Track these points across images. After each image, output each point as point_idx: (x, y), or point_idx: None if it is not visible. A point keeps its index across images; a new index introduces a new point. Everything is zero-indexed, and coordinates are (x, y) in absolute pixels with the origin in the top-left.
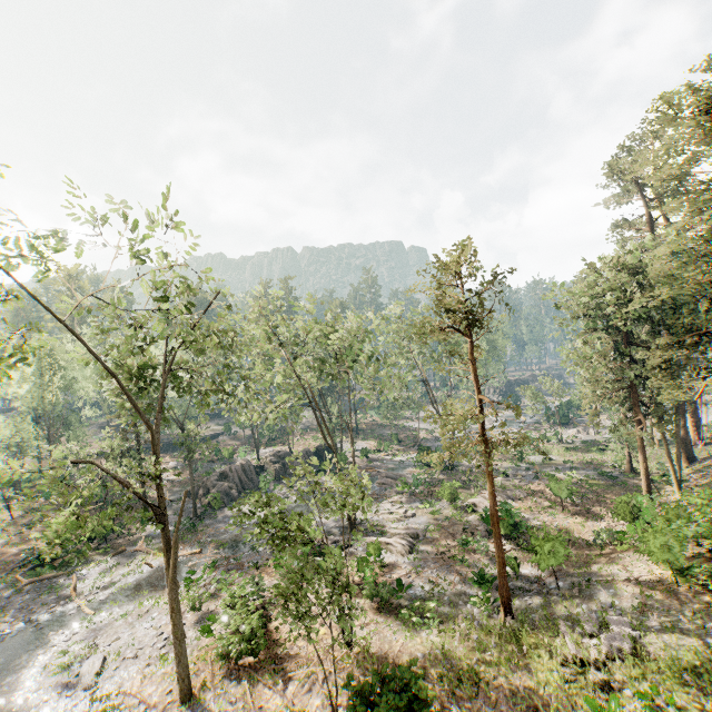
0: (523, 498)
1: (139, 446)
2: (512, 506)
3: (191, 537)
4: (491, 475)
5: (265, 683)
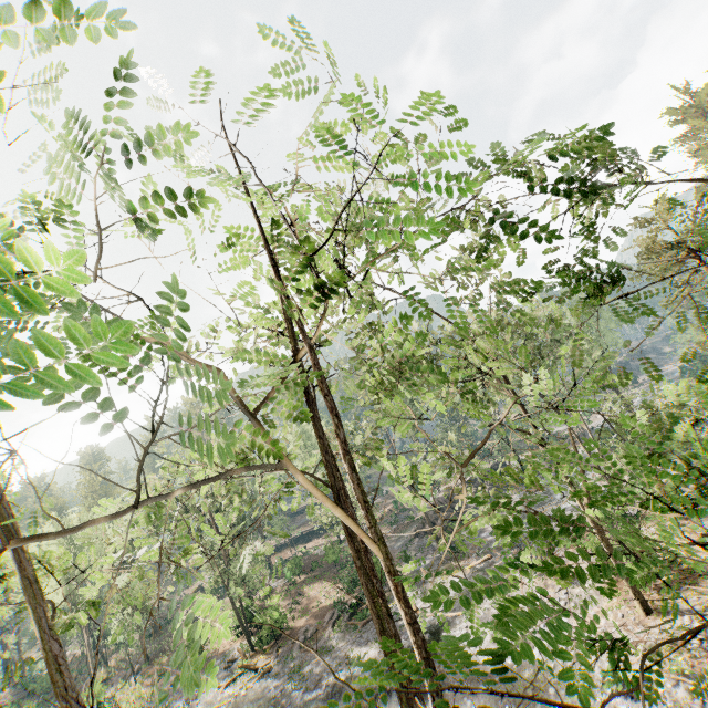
0: None
1: None
2: None
3: (463, 555)
4: None
5: (705, 583)
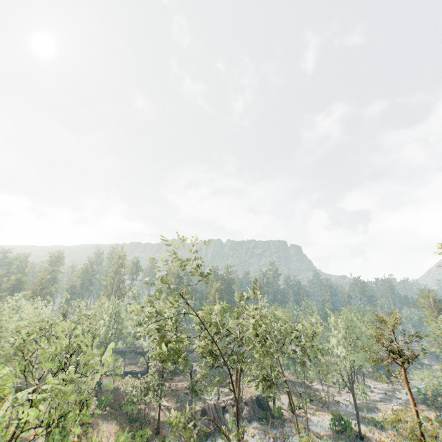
0: None
1: (162, 381)
2: None
3: None
4: None
5: None
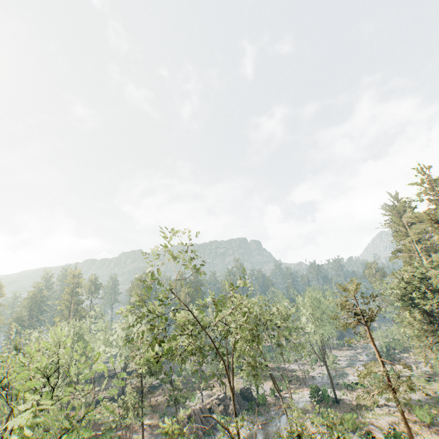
0: (398, 424)
1: (142, 398)
2: (402, 431)
3: None
4: (401, 409)
5: None
